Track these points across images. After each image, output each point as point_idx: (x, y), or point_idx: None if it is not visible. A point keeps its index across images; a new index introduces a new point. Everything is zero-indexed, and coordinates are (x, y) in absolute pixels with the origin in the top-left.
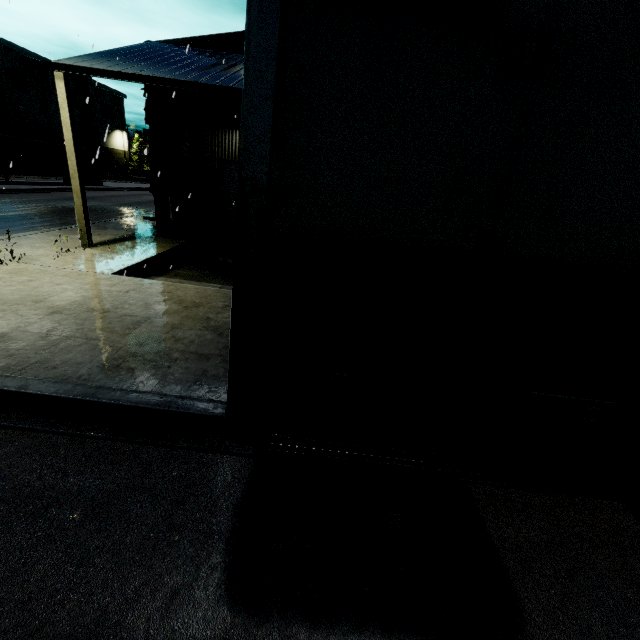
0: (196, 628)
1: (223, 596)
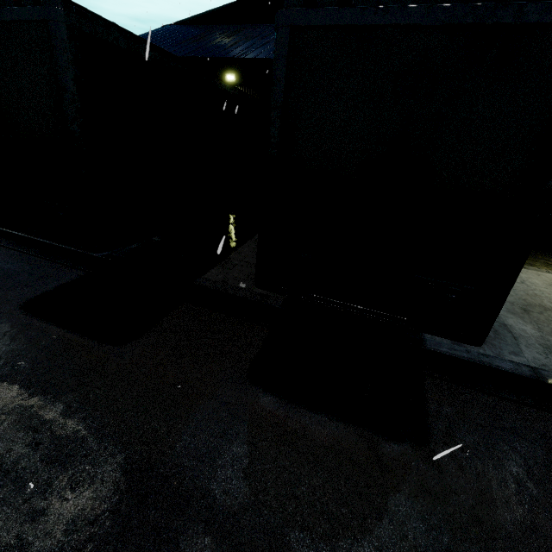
0: (4, 310)
1: (22, 305)
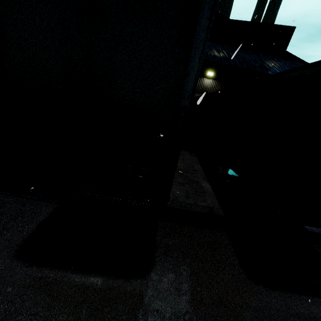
0: None
1: (16, 255)
